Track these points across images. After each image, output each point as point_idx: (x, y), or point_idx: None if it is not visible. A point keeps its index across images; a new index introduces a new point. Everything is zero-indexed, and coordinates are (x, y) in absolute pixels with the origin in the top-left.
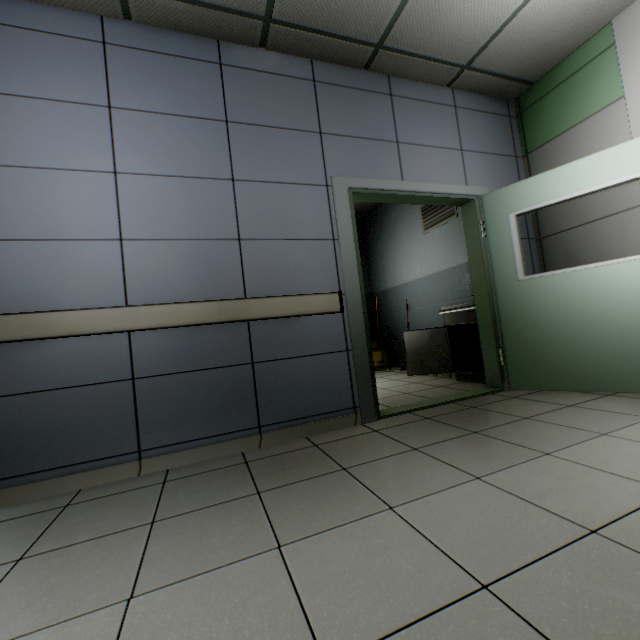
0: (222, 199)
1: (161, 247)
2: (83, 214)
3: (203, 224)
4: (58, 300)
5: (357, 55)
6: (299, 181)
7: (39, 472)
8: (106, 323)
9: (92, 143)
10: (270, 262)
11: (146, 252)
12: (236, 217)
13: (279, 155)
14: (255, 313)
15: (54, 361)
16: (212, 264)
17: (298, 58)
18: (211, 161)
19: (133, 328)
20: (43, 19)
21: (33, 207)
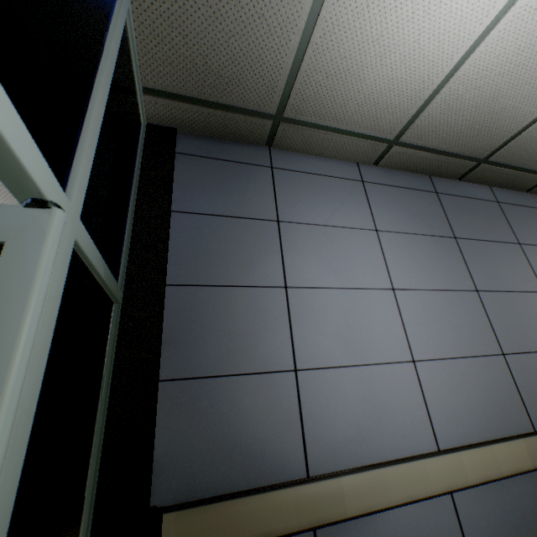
0: (475, 310)
1: (445, 367)
2: (378, 333)
3: (469, 338)
4: (377, 444)
5: (528, 182)
6: (522, 288)
7: None
8: (437, 479)
9: (371, 262)
10: (535, 379)
11: (435, 374)
12: (491, 329)
13: (499, 265)
14: None
15: None
16: (491, 385)
17: (480, 185)
18: (455, 273)
19: (462, 484)
20: (323, 166)
21: (339, 328)
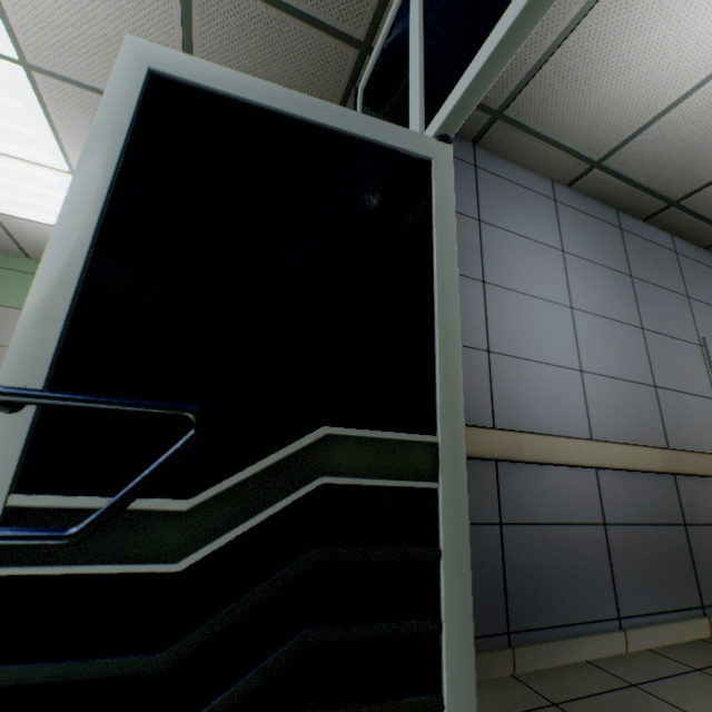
0: (637, 345)
1: (606, 383)
2: (555, 341)
3: (629, 366)
4: (546, 423)
5: (710, 237)
6: (682, 337)
7: (547, 628)
8: (590, 456)
9: (555, 279)
10: (677, 413)
11: (597, 386)
12: (648, 364)
13: (665, 311)
14: (686, 467)
15: (548, 490)
16: (640, 407)
17: (662, 232)
18: (626, 308)
19: (608, 466)
20: (520, 177)
21: (524, 328)
